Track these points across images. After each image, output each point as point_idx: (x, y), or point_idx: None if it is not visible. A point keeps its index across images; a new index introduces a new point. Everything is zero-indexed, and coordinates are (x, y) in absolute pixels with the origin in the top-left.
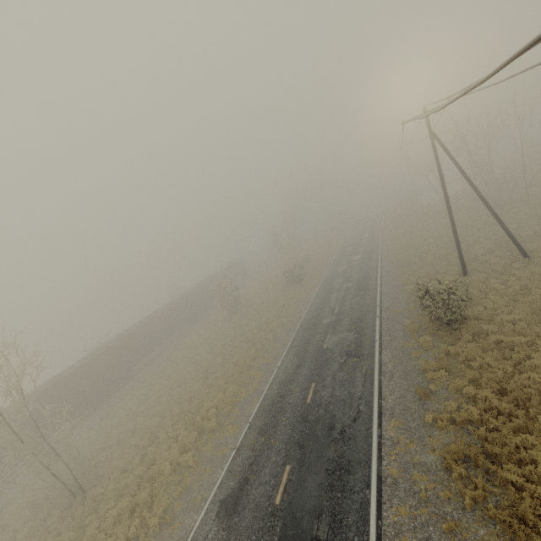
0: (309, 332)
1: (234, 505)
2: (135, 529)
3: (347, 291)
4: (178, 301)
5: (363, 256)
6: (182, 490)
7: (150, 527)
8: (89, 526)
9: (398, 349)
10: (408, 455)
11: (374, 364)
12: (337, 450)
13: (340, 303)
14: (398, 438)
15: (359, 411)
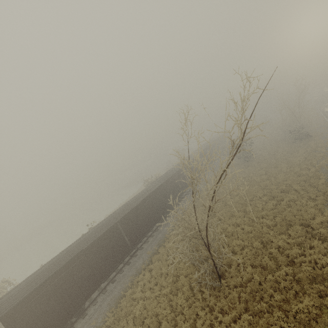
0: None
1: None
2: None
3: None
4: (200, 152)
5: None
6: None
7: None
8: (266, 314)
9: None
10: None
11: None
12: None
13: None
14: None
15: None
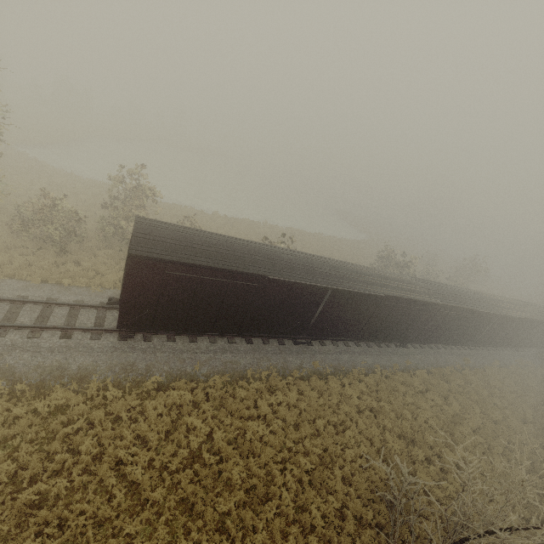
0: None
1: None
2: None
3: None
4: (528, 318)
5: None
6: None
7: None
8: None
9: None
10: None
11: None
12: None
13: None
14: None
15: None
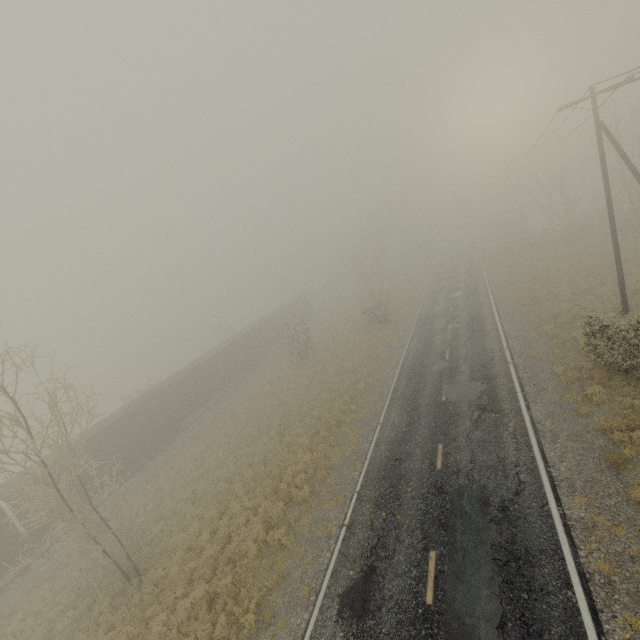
0: (415, 381)
1: (362, 602)
2: (222, 628)
3: (455, 332)
4: (234, 342)
5: (465, 292)
6: (278, 578)
7: (240, 625)
8: (152, 619)
9: (553, 403)
10: (617, 543)
11: (523, 422)
12: (503, 532)
13: (449, 346)
14: (592, 519)
15: (521, 481)
